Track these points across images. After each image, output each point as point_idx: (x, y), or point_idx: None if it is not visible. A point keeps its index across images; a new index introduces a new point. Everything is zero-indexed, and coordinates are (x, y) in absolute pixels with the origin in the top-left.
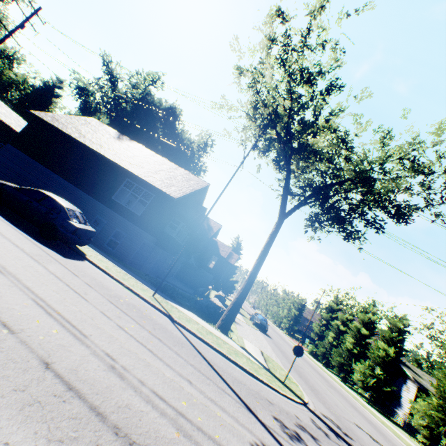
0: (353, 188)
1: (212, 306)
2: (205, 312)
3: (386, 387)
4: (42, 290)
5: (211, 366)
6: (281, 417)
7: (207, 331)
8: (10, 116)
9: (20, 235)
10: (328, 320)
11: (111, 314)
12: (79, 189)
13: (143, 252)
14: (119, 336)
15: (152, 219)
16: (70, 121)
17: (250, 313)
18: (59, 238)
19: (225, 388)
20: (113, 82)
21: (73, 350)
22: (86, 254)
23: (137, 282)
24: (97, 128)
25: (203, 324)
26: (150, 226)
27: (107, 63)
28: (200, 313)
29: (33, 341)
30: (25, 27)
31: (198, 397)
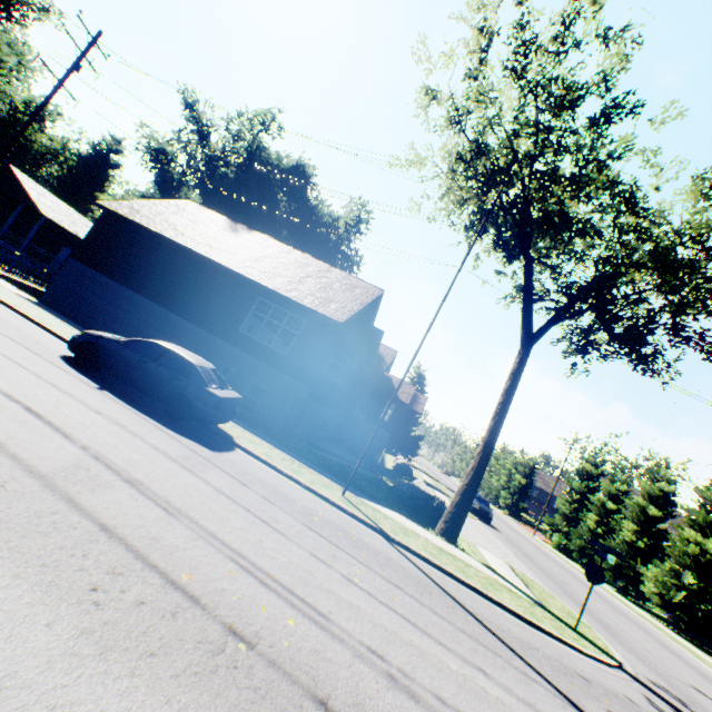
0: (660, 285)
1: (421, 497)
2: (409, 506)
3: (705, 606)
4: (230, 535)
5: (482, 624)
6: (615, 707)
7: (435, 547)
8: (59, 209)
9: (147, 423)
10: (583, 493)
11: (323, 555)
12: (186, 321)
13: (293, 412)
14: (357, 600)
15: (307, 359)
16: (156, 211)
17: (448, 486)
18: (195, 418)
19: (524, 668)
20: (203, 135)
21: (332, 658)
22: (232, 435)
23: (312, 473)
24: (197, 217)
25: (423, 533)
26: (304, 372)
27: (191, 105)
28: (404, 509)
29: (282, 657)
30: (81, 68)
31: (511, 704)
